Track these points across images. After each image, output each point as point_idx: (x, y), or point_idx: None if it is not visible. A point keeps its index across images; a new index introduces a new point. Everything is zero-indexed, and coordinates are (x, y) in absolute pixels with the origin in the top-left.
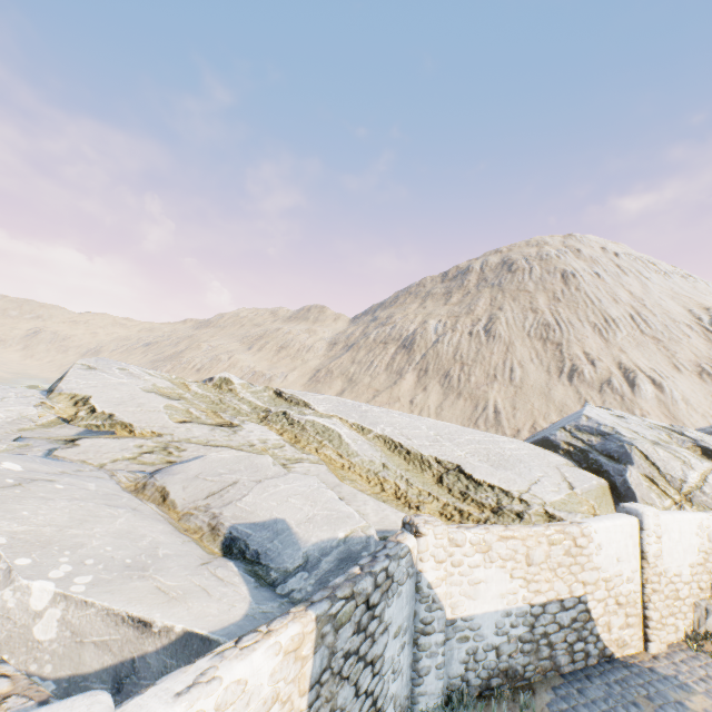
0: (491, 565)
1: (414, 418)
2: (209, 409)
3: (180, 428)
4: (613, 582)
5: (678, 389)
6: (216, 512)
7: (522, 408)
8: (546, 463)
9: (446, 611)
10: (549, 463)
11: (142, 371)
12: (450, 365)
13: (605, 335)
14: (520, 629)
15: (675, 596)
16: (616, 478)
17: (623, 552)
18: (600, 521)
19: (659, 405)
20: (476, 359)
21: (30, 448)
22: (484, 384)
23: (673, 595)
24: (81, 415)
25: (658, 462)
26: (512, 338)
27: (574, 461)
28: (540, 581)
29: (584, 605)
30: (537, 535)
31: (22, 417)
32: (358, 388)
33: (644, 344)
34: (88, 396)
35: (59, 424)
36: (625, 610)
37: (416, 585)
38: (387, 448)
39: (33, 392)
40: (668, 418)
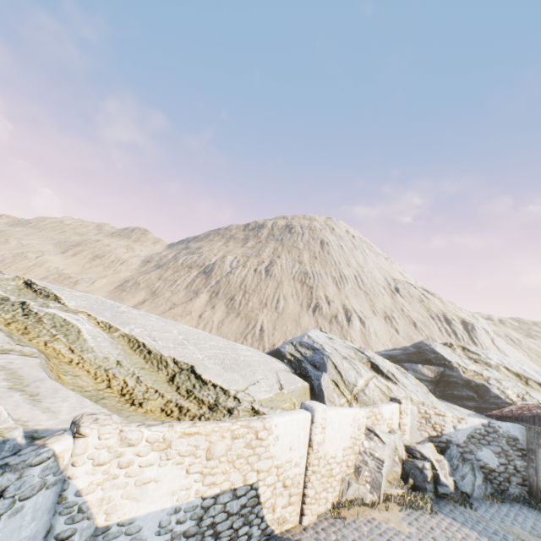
0: (167, 463)
1: (170, 323)
2: None
3: None
4: (284, 468)
5: (373, 326)
6: None
7: (280, 329)
8: (270, 368)
9: (100, 518)
10: (271, 368)
11: None
12: (236, 291)
13: (339, 286)
14: (187, 524)
15: (330, 474)
16: (315, 382)
17: (296, 441)
18: (282, 416)
19: (361, 335)
20: (256, 290)
21: None
22: (257, 308)
23: (328, 474)
24: None
25: (342, 371)
26: (283, 279)
27: (293, 368)
28: (217, 473)
29: (255, 491)
30: (223, 430)
31: None
32: (159, 300)
33: (360, 295)
34: None
35: None
36: (290, 490)
37: (60, 494)
38: (130, 347)
39: None
40: (364, 344)
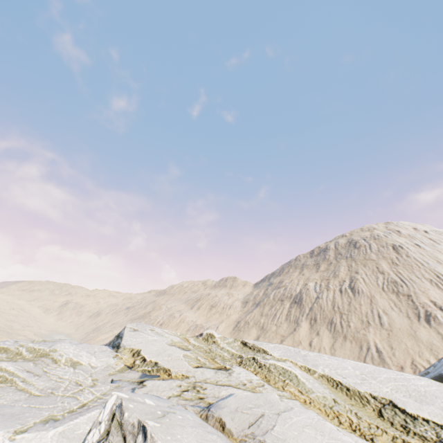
0: None
1: (339, 360)
2: (208, 357)
3: (197, 372)
4: None
5: None
6: (261, 439)
7: (398, 348)
8: None
9: None
10: None
11: (162, 330)
12: (331, 314)
13: (442, 287)
14: None
15: None
16: None
17: None
18: None
19: None
20: (350, 309)
21: (121, 388)
22: (361, 328)
23: None
24: (137, 363)
25: None
26: (372, 293)
27: None
28: None
29: None
30: None
31: (108, 365)
32: (269, 334)
33: None
34: (139, 349)
35: (126, 369)
36: None
37: None
38: (331, 386)
39: (106, 347)
40: None
